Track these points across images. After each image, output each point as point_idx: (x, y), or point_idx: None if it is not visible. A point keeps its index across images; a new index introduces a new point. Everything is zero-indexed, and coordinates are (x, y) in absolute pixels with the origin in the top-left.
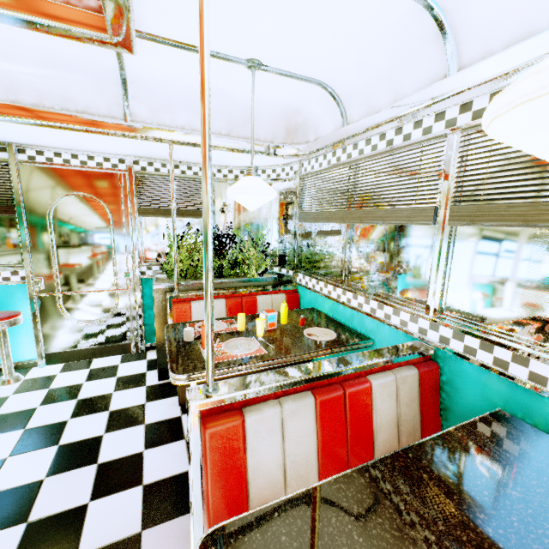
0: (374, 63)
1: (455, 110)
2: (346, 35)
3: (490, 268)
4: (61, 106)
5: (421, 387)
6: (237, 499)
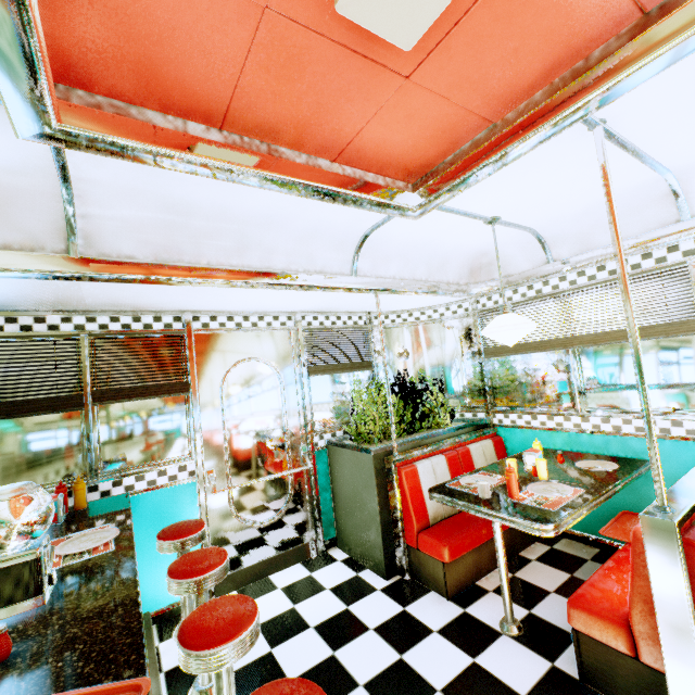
0: (596, 214)
1: (690, 243)
2: (588, 196)
3: None
4: (303, 268)
5: None
6: None
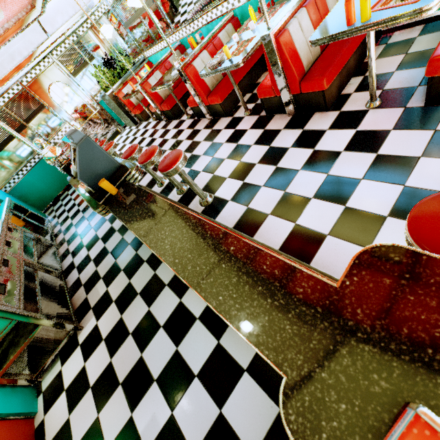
0: None
1: None
2: None
3: (170, 9)
4: (33, 48)
5: (182, 54)
6: (158, 96)
